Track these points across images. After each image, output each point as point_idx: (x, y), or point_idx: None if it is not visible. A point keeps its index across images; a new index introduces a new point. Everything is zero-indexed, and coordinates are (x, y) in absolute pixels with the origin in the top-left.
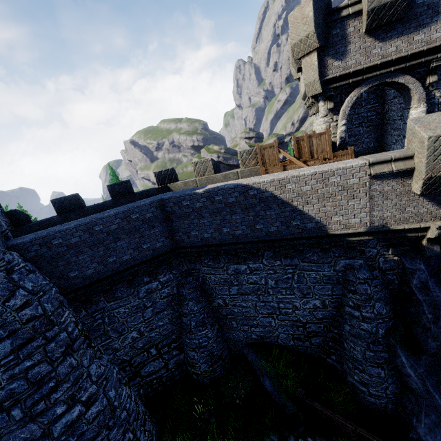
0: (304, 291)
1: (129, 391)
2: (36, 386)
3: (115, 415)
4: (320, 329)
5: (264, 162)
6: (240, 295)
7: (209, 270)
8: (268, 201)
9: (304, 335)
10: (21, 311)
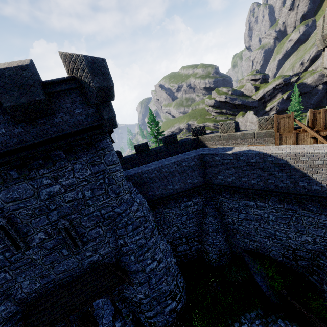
0: (299, 228)
1: (174, 259)
2: (140, 248)
3: (169, 270)
4: (307, 256)
5: (279, 128)
6: (246, 220)
7: (225, 200)
8: (282, 166)
9: (292, 257)
10: (135, 213)
